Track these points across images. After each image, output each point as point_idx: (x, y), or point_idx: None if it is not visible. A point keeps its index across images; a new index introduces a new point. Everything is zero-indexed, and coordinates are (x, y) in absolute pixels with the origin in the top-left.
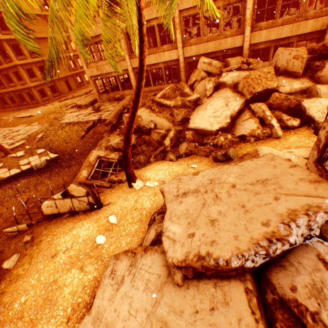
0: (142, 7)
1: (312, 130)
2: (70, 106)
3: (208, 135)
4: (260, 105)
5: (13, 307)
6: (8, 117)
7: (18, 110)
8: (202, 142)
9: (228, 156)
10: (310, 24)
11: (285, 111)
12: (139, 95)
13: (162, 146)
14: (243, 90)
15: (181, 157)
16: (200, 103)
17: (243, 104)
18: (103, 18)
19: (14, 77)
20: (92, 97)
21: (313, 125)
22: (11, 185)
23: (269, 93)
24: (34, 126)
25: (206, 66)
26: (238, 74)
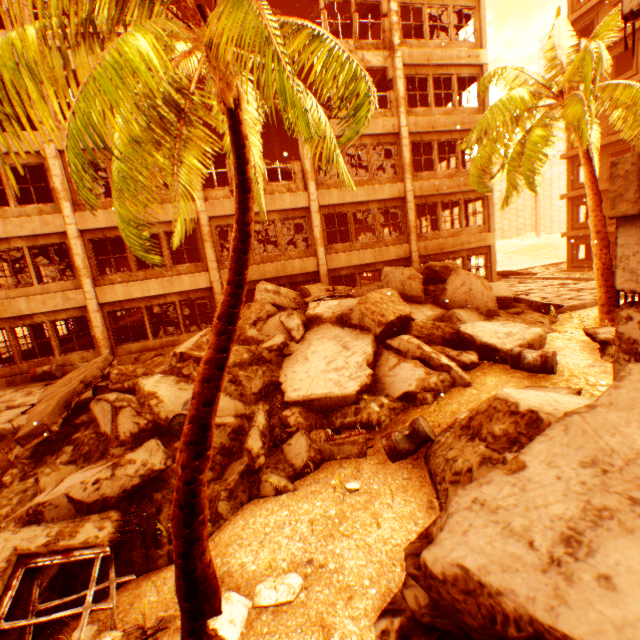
0: (245, 135)
1: (500, 365)
2: None
3: (340, 407)
4: (407, 338)
5: None
6: None
7: None
8: (332, 425)
9: (424, 435)
10: (392, 250)
11: (441, 345)
12: (240, 300)
13: (240, 459)
14: (363, 322)
15: (301, 473)
16: (289, 352)
17: (374, 342)
18: (137, 136)
19: None
20: None
21: (498, 357)
22: None
23: (404, 323)
24: None
25: (273, 296)
26: (338, 301)
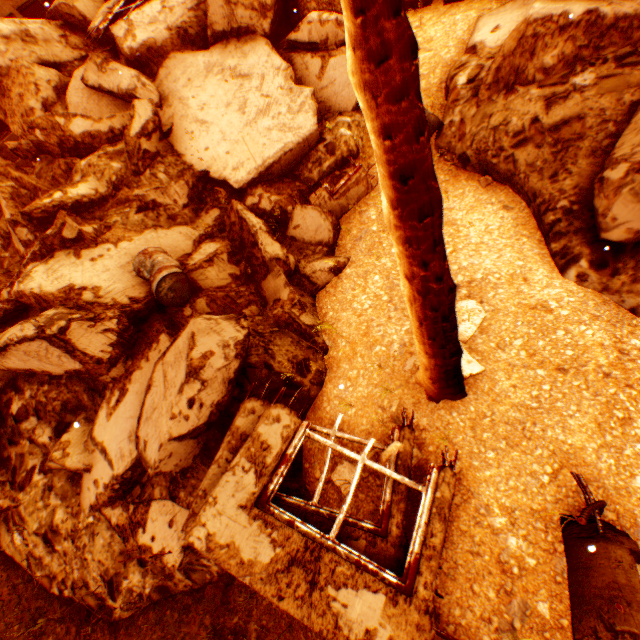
0: None
1: (425, 10)
2: None
3: (305, 157)
4: (317, 17)
5: None
6: None
7: None
8: (310, 183)
9: (437, 125)
10: None
11: None
12: None
13: (270, 274)
14: (237, 20)
15: (334, 244)
16: (167, 128)
17: (273, 48)
18: None
19: None
20: None
21: None
22: None
23: None
24: None
25: (26, 47)
26: (159, 3)
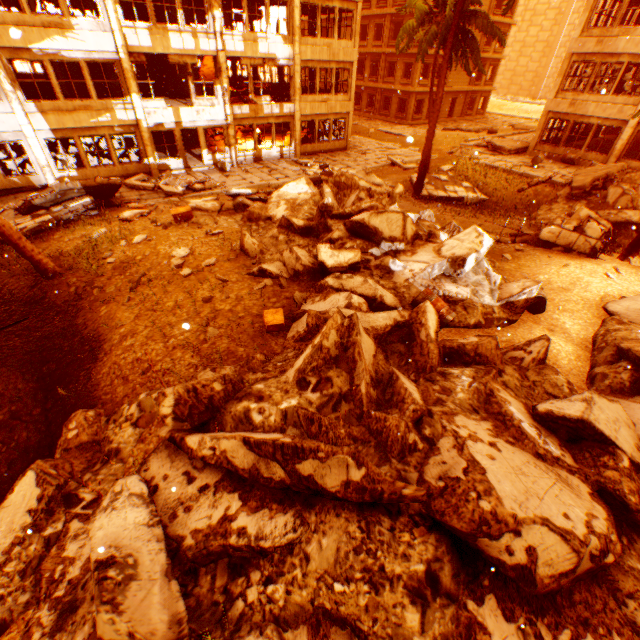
0: None
1: None
2: (472, 143)
3: None
4: None
5: (537, 277)
6: (362, 124)
7: (369, 120)
8: None
9: None
10: None
11: None
12: None
13: None
14: None
15: None
16: None
17: None
18: None
19: (399, 70)
20: (515, 142)
21: None
22: (438, 205)
23: None
24: (412, 151)
25: None
26: None
